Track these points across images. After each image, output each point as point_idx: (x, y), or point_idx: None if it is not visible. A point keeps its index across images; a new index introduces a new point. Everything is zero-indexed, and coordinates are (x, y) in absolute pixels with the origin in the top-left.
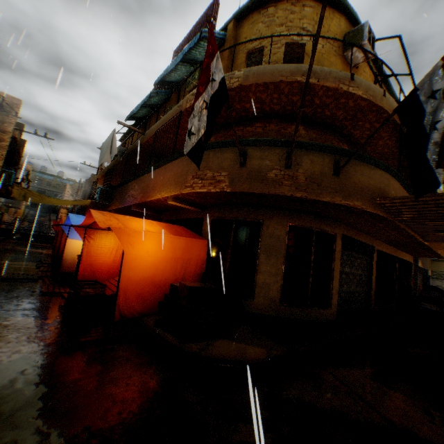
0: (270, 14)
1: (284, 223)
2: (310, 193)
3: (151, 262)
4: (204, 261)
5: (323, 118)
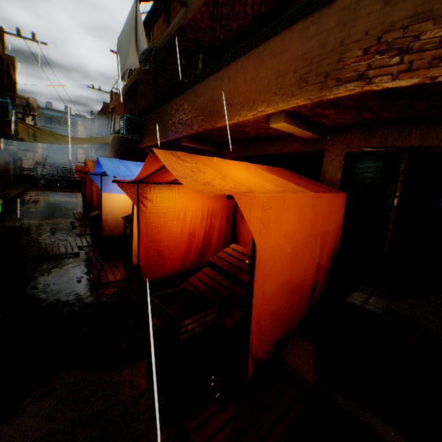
0: None
1: None
2: None
3: (289, 253)
4: (339, 229)
5: None
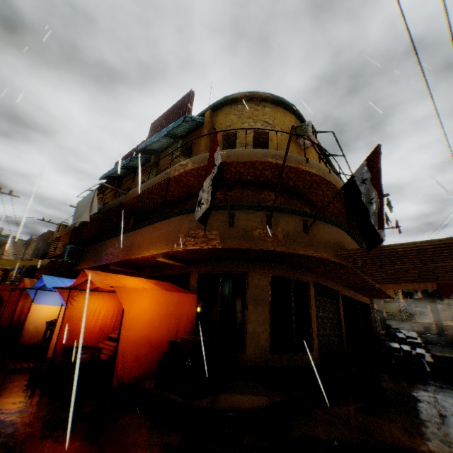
0: (239, 109)
1: (266, 274)
2: (288, 247)
3: (148, 320)
4: (194, 316)
5: (288, 187)
